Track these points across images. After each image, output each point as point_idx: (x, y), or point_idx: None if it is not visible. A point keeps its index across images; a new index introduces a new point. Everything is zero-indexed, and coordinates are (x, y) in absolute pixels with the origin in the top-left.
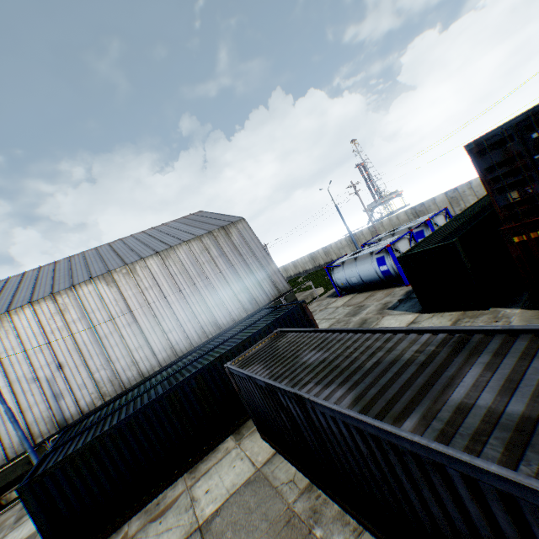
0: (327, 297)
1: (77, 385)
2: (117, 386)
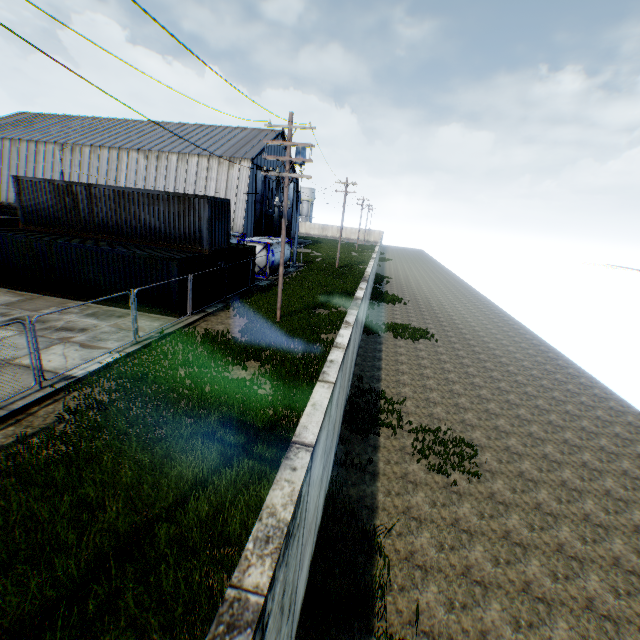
0: None
1: None
2: None
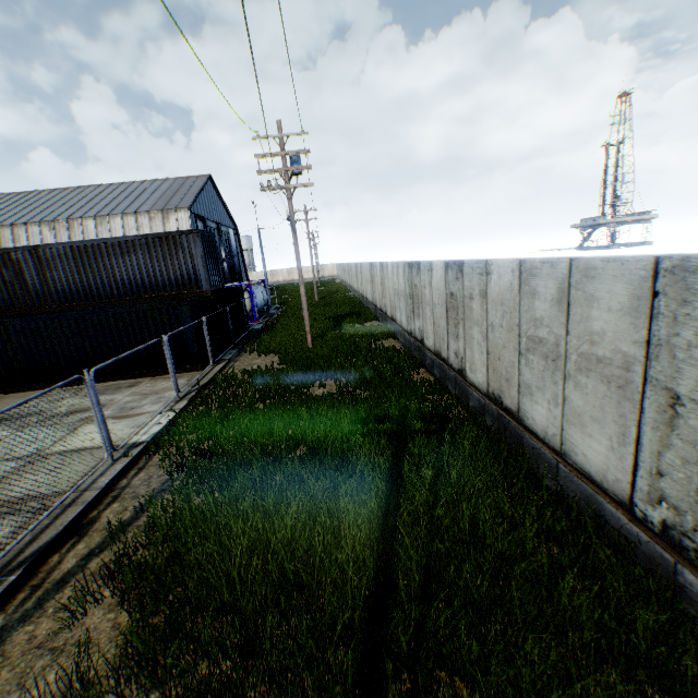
0: None
1: None
2: None
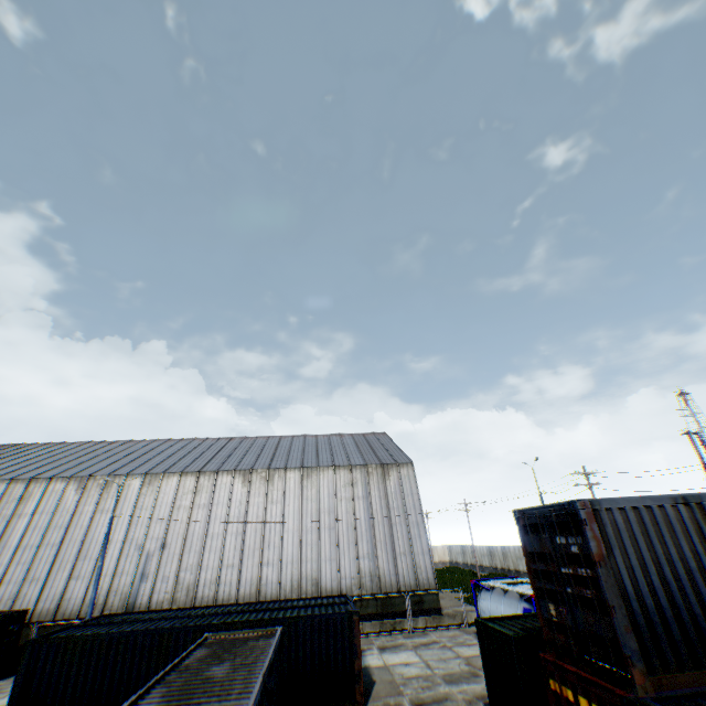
0: (474, 631)
1: (163, 574)
2: (190, 597)
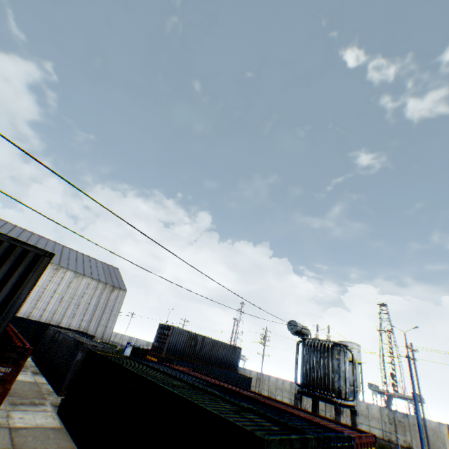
0: None
1: None
2: None
